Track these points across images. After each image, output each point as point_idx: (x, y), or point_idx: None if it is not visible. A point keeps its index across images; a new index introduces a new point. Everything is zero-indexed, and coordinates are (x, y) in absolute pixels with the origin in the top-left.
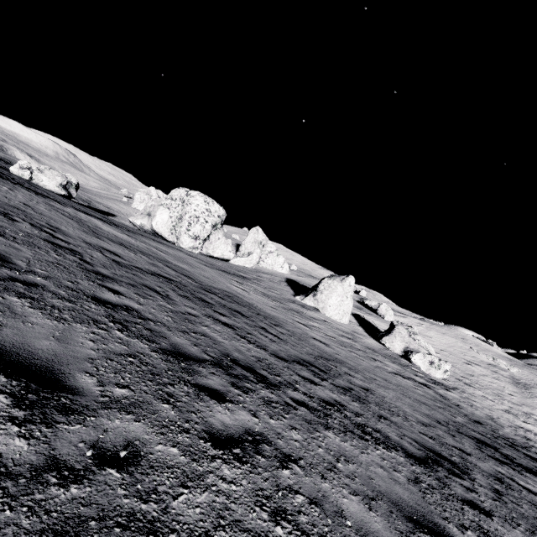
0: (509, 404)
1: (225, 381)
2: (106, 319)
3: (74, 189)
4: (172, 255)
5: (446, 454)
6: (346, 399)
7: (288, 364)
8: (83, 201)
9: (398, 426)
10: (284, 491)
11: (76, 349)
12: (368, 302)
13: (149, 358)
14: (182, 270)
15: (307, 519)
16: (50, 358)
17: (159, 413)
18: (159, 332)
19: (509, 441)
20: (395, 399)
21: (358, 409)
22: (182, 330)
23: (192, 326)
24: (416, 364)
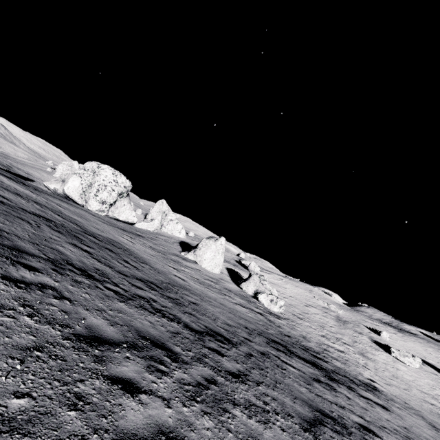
0: (327, 332)
1: (48, 267)
2: None
3: None
4: (71, 211)
5: (228, 336)
6: (164, 300)
7: (126, 277)
8: (2, 166)
9: (199, 319)
10: (44, 303)
11: None
12: (244, 262)
13: None
14: (72, 220)
15: (49, 313)
16: None
17: None
18: (7, 238)
19: (305, 347)
20: (217, 312)
21: (170, 305)
22: (34, 242)
23: (47, 243)
24: (261, 302)
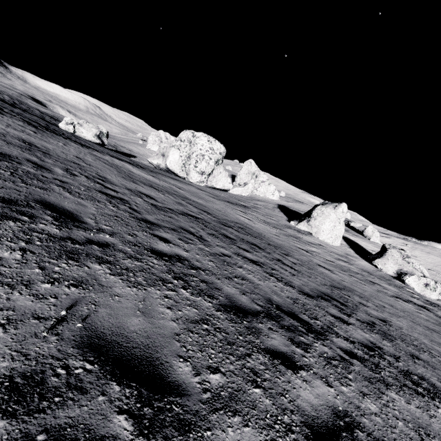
0: None
1: (284, 338)
2: (169, 275)
3: (105, 137)
4: (188, 191)
5: None
6: (378, 338)
7: (316, 301)
8: (111, 147)
9: (431, 366)
10: None
11: (161, 323)
12: (353, 224)
13: (218, 321)
14: (200, 206)
15: None
16: (145, 343)
17: (257, 404)
18: (211, 283)
19: None
20: (410, 329)
21: (392, 349)
22: (226, 276)
23: (231, 270)
24: (410, 285)
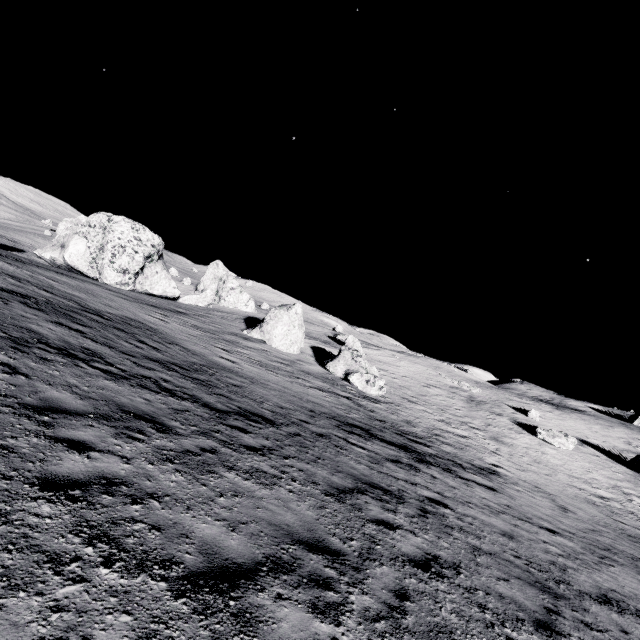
0: (450, 416)
1: (5, 344)
2: None
3: None
4: (71, 285)
5: (273, 418)
6: (184, 381)
7: (132, 358)
8: None
9: (232, 400)
10: None
11: None
12: (342, 337)
13: None
14: (69, 296)
15: None
16: None
17: None
18: None
19: (403, 432)
20: (272, 395)
21: (190, 386)
22: None
23: (13, 322)
24: (354, 384)
